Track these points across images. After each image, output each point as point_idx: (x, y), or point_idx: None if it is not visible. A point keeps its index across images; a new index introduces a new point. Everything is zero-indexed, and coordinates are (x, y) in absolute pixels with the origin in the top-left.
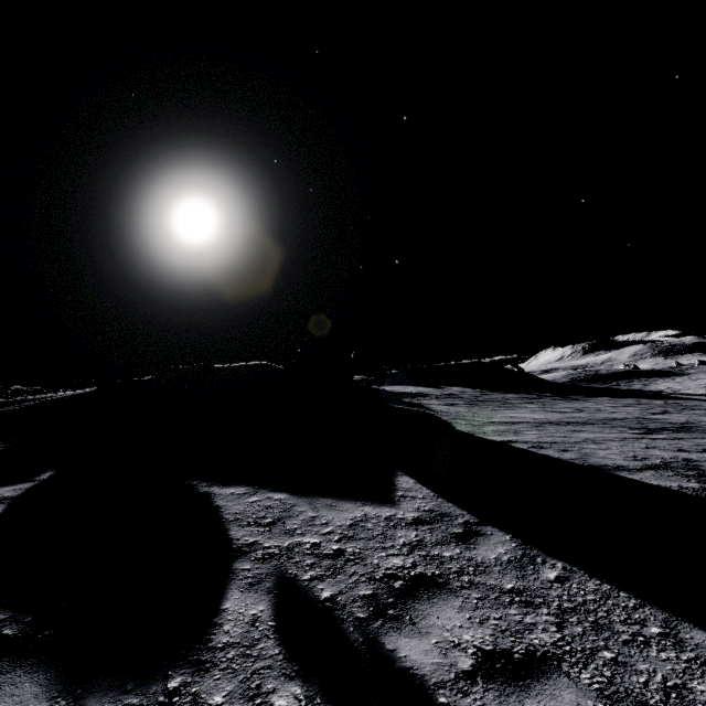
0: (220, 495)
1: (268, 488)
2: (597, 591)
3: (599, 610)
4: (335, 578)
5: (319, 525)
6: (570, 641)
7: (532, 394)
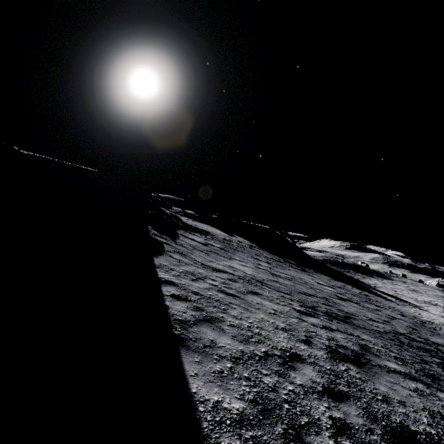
0: None
1: None
2: None
3: None
4: None
5: None
6: None
7: (283, 258)
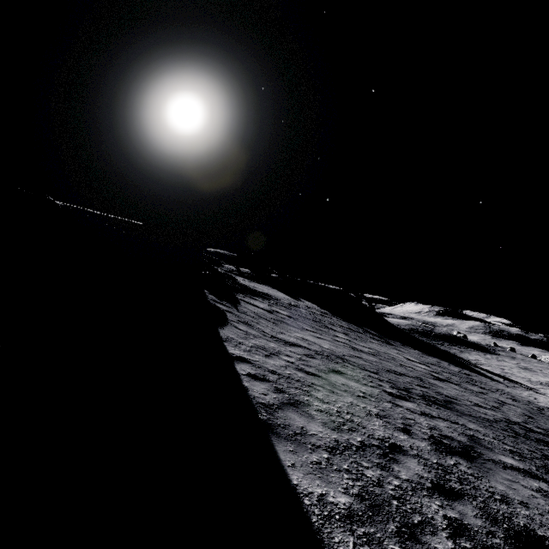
0: None
1: None
2: None
3: None
4: None
5: None
6: None
7: (362, 328)
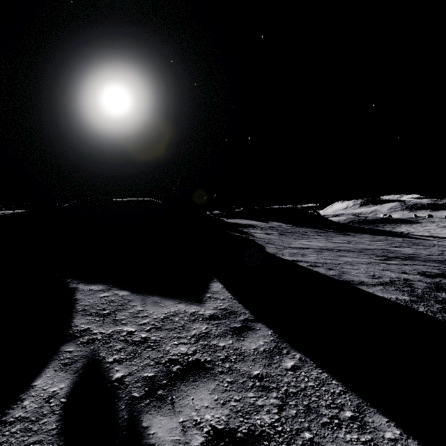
0: (81, 291)
1: (119, 286)
2: (317, 379)
3: (313, 395)
4: (132, 361)
5: (140, 317)
6: (284, 422)
7: (322, 229)
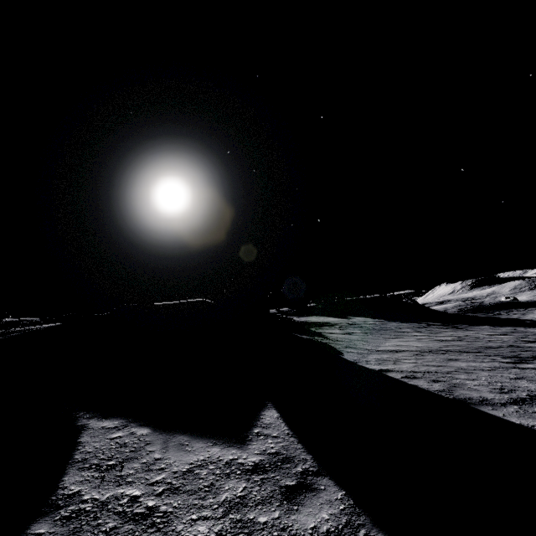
0: (90, 429)
1: (140, 421)
2: None
3: None
4: None
5: (154, 471)
6: None
7: (422, 323)
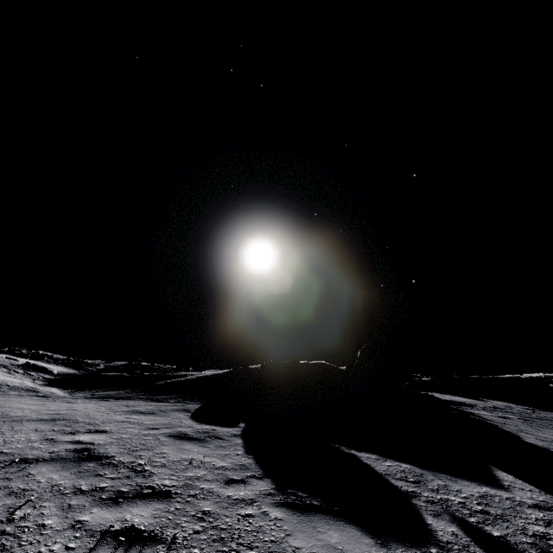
0: (361, 457)
1: (391, 458)
2: None
3: None
4: (495, 526)
5: (453, 491)
6: None
7: None
